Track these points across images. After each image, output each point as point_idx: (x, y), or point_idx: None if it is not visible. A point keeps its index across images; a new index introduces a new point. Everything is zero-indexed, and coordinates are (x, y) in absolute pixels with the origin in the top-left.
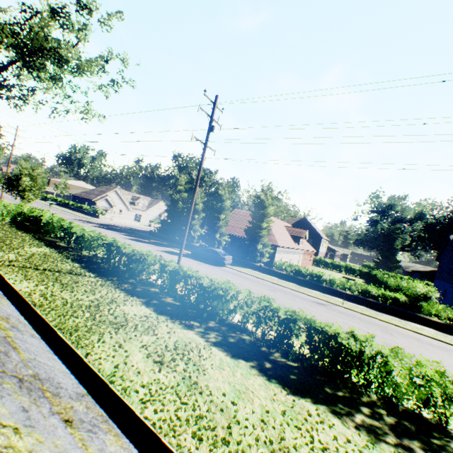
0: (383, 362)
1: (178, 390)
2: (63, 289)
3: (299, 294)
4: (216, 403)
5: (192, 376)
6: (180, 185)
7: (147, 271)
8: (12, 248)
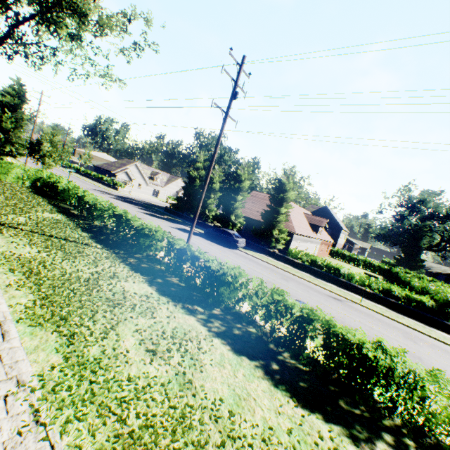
0: (415, 382)
1: (168, 389)
2: (65, 258)
3: (314, 286)
4: (211, 410)
5: (187, 372)
6: (199, 162)
7: (155, 247)
8: (24, 211)
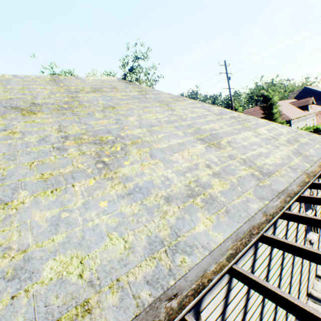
0: None
1: None
2: None
3: None
4: None
5: None
6: None
7: None
8: None
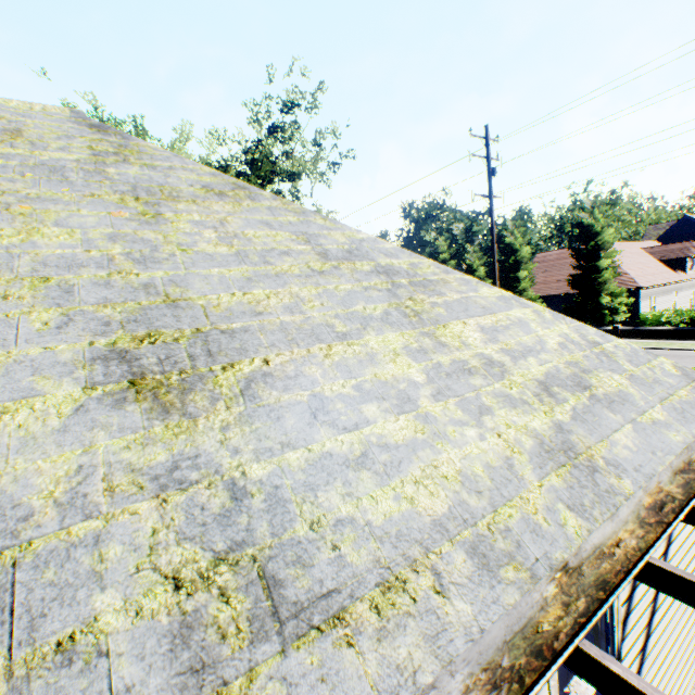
0: None
1: None
2: None
3: None
4: None
5: None
6: (441, 253)
7: None
8: None
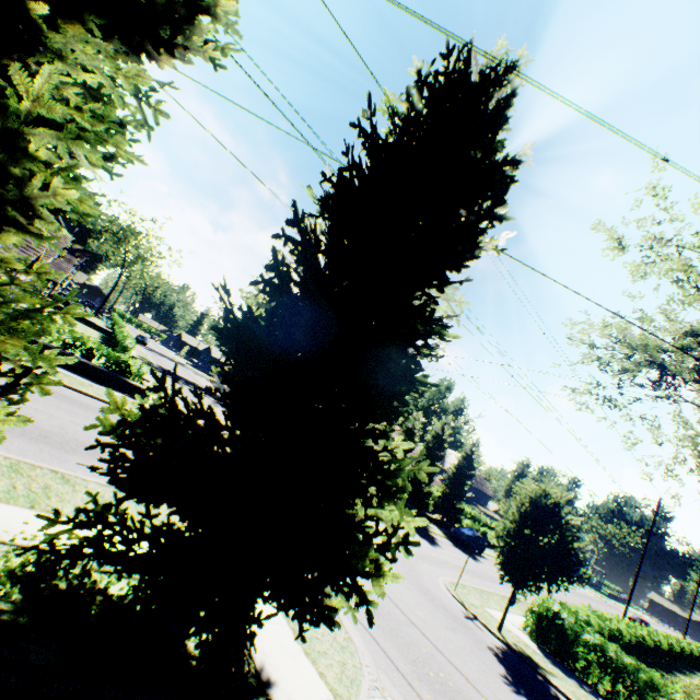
0: None
1: None
2: None
3: None
4: None
5: None
6: None
7: None
8: None
